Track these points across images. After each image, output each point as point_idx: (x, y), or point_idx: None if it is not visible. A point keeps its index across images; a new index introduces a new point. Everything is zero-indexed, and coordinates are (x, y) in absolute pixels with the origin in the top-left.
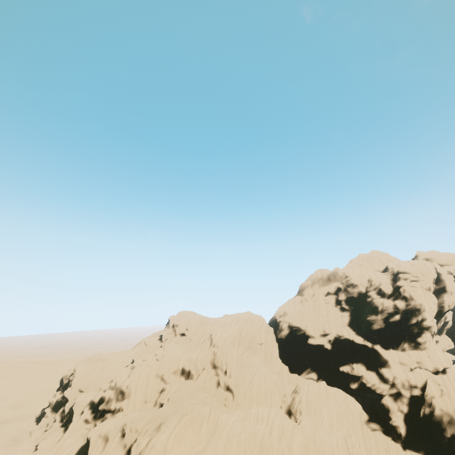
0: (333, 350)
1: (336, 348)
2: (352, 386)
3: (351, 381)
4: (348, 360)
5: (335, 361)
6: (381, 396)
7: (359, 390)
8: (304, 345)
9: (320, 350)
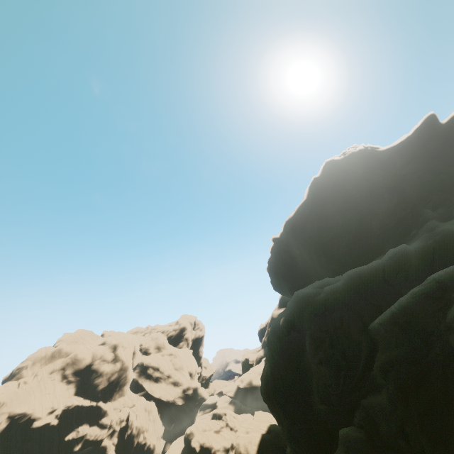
0: (60, 423)
1: (64, 419)
2: (77, 448)
3: (76, 444)
4: (73, 427)
5: (60, 434)
6: (101, 441)
7: (81, 449)
8: (26, 432)
9: (45, 431)
